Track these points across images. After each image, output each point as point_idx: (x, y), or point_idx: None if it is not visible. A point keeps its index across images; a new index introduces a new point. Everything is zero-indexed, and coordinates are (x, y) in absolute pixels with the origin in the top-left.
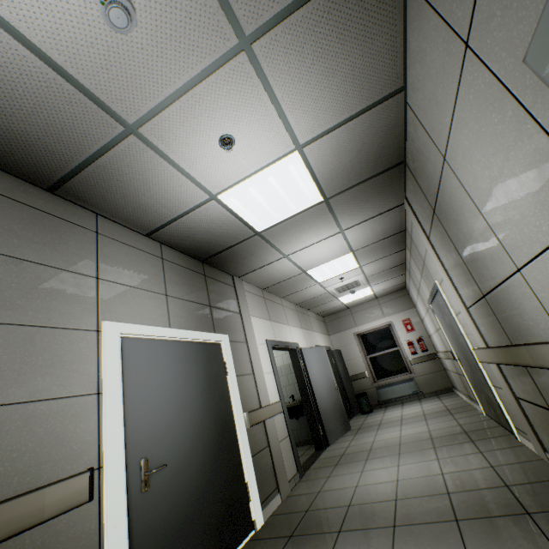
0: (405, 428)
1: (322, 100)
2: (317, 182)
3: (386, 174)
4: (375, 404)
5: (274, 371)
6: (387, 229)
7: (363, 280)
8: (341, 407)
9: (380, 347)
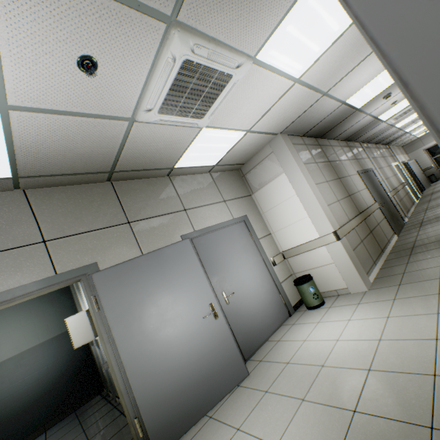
0: None
1: None
2: None
3: None
4: (438, 178)
5: (406, 170)
6: None
7: None
8: (425, 179)
9: (439, 152)
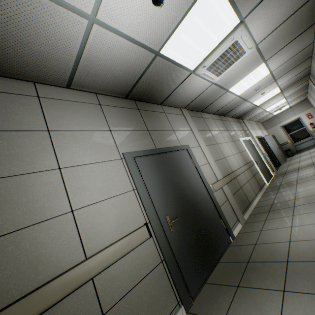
0: (312, 154)
1: (288, 78)
2: (280, 89)
3: (302, 78)
4: (294, 153)
5: (261, 145)
6: (300, 87)
7: (286, 104)
8: (282, 154)
9: (294, 129)
